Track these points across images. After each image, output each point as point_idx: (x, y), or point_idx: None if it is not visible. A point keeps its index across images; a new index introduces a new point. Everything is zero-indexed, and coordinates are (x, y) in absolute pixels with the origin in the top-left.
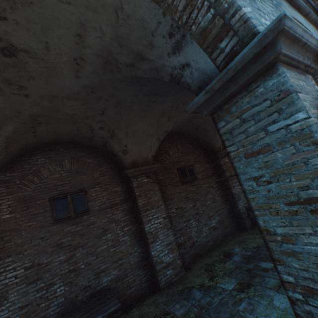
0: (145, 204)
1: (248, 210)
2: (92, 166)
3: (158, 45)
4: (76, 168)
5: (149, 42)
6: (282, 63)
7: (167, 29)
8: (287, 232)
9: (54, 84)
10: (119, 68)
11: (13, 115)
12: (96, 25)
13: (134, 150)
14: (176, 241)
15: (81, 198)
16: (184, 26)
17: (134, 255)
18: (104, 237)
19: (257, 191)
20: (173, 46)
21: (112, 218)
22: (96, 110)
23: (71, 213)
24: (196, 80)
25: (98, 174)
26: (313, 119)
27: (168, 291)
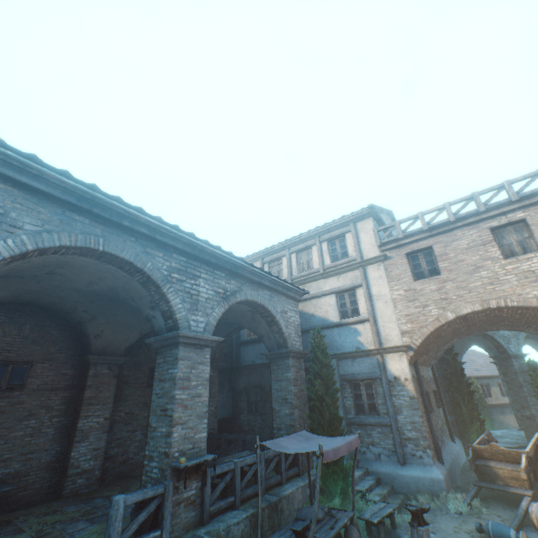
0: (93, 397)
1: (210, 437)
2: (54, 338)
3: (144, 301)
4: (35, 336)
5: (140, 297)
6: (184, 344)
7: (150, 299)
8: (156, 425)
9: (67, 283)
10: (119, 295)
11: (15, 287)
12: (113, 280)
13: (109, 336)
14: (107, 450)
15: (23, 371)
16: (157, 303)
17: (50, 453)
18: (26, 421)
19: (155, 401)
20: (151, 306)
21: (47, 403)
22: (90, 299)
23: (4, 384)
24: (158, 326)
25: (56, 349)
26: (179, 374)
27: (69, 499)
